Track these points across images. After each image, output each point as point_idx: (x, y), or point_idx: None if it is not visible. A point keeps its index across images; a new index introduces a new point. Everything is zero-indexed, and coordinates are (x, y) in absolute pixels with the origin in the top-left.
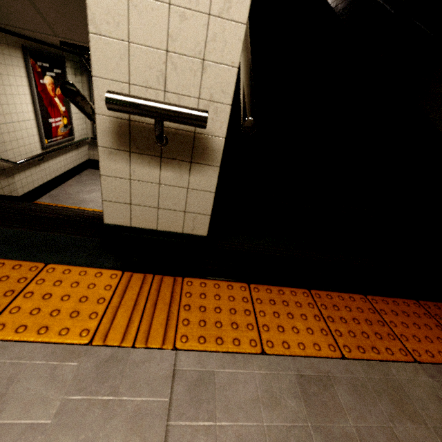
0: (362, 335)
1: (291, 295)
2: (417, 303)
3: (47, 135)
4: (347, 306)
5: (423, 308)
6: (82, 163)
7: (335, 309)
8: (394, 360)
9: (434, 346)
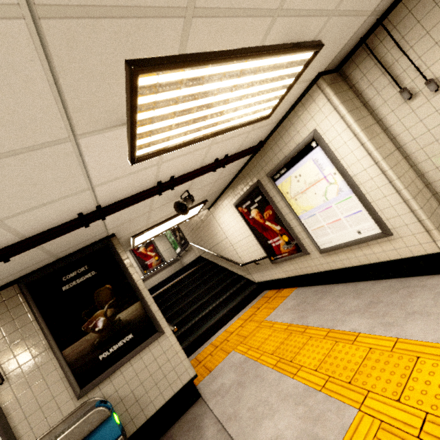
0: None
1: None
2: None
3: (145, 269)
4: None
5: None
6: (178, 271)
7: None
8: None
9: None
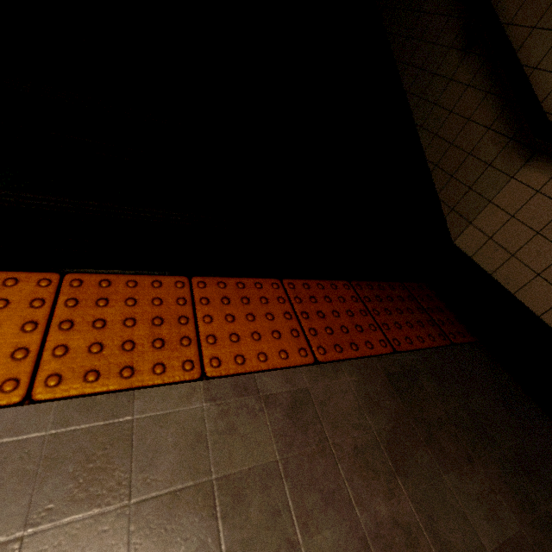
0: (122, 347)
1: (1, 286)
2: (279, 283)
3: None
4: (133, 297)
5: (282, 289)
6: None
7: (100, 304)
8: (155, 385)
9: (257, 345)
